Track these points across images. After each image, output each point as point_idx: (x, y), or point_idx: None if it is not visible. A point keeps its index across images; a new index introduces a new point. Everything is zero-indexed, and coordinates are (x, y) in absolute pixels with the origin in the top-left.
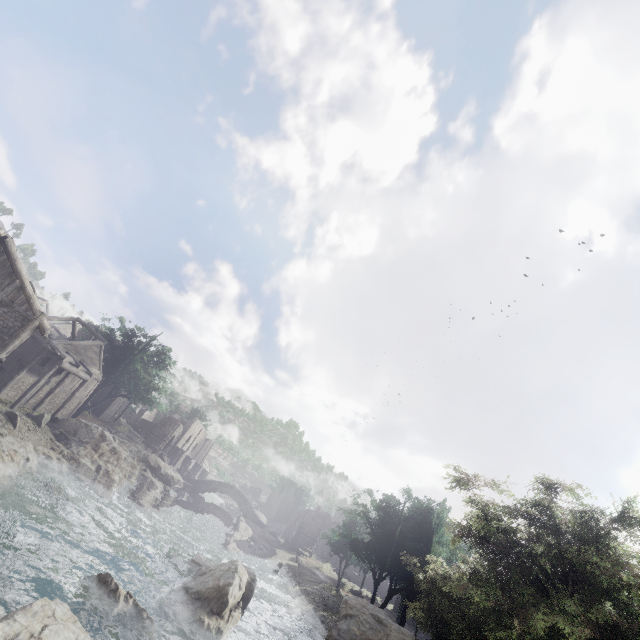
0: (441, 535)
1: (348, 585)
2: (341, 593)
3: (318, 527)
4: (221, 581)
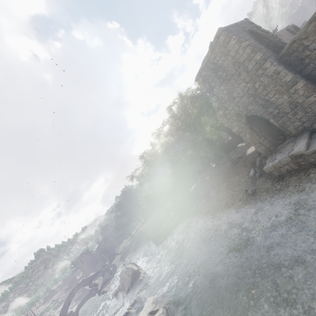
0: (135, 192)
1: (133, 233)
2: (136, 236)
3: (110, 242)
4: (130, 273)
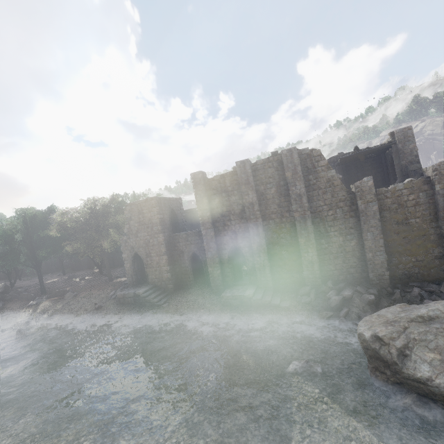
0: None
1: None
2: None
3: None
4: None
